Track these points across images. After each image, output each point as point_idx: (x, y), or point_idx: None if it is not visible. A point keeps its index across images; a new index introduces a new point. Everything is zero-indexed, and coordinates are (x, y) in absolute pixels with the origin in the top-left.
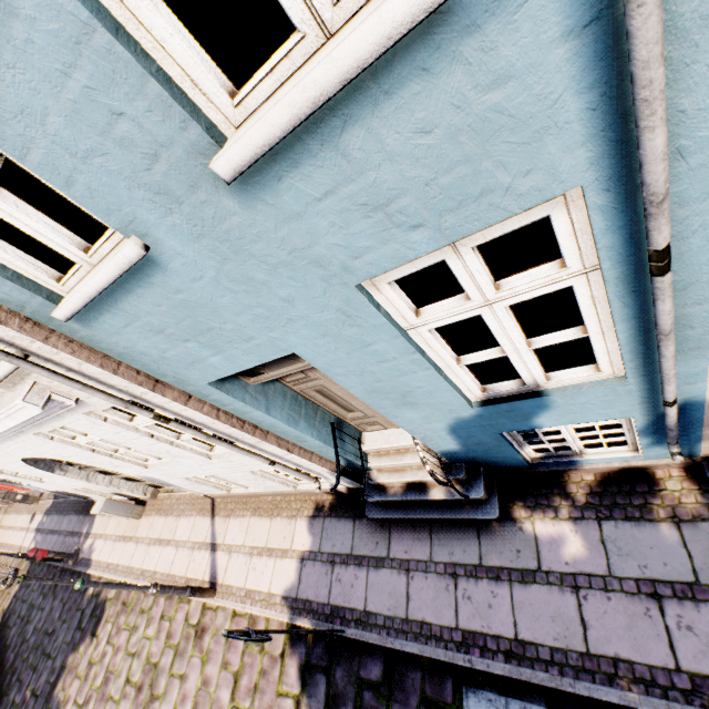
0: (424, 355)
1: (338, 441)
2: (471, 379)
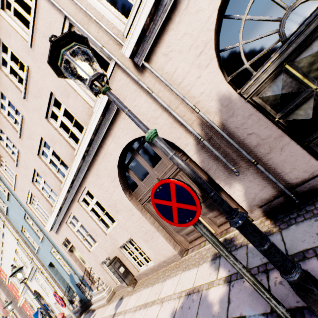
0: (59, 263)
1: (68, 288)
2: (66, 269)
